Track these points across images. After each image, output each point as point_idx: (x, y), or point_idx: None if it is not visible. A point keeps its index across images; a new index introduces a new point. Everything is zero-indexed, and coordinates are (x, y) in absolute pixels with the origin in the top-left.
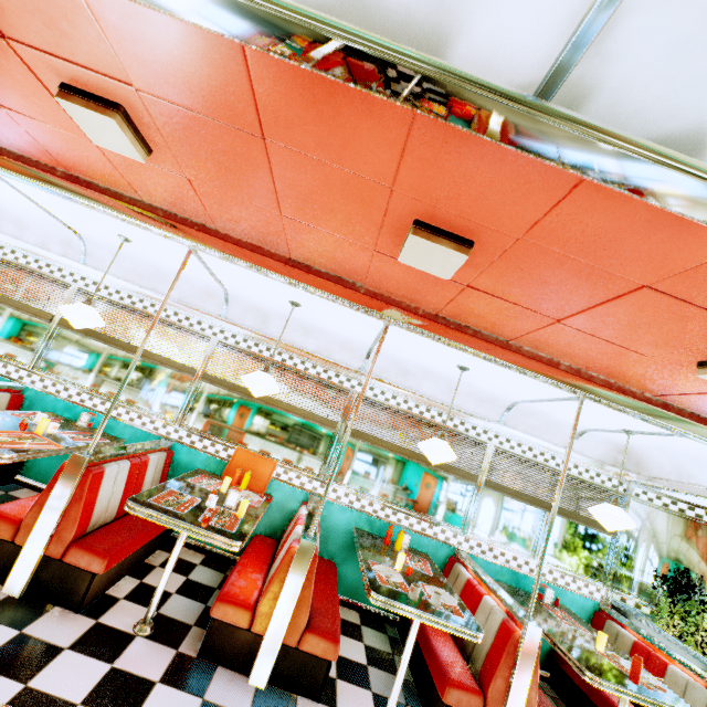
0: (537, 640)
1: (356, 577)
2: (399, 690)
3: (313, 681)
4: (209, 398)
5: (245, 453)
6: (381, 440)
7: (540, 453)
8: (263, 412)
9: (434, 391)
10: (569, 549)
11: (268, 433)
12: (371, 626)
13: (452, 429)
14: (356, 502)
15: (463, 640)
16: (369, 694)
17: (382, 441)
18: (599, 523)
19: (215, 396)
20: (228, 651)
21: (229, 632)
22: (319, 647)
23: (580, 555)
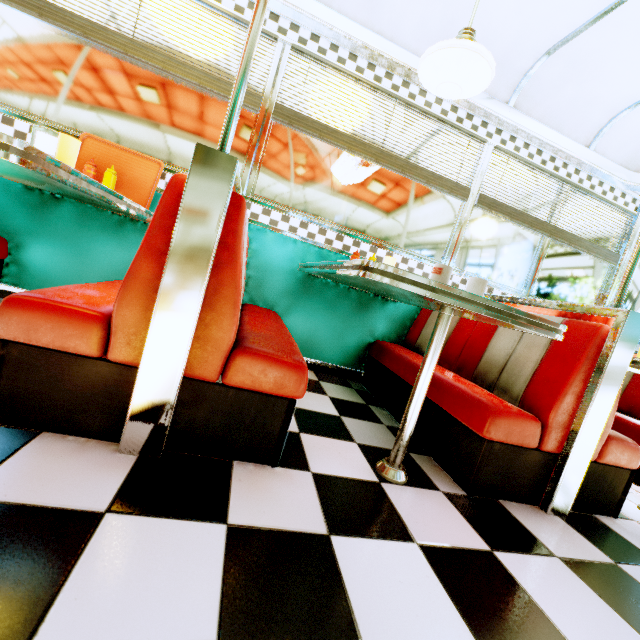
0: (638, 334)
1: (306, 329)
2: (411, 432)
3: (260, 434)
4: (2, 36)
5: (101, 145)
6: (334, 130)
7: (551, 158)
8: (122, 74)
9: (419, 42)
10: (562, 283)
11: (141, 115)
12: (332, 382)
13: (440, 116)
14: (300, 228)
15: (475, 370)
16: (354, 446)
17: (336, 132)
18: (602, 248)
19: (16, 33)
20: (60, 403)
21: (52, 367)
22: (267, 378)
23: (573, 288)
